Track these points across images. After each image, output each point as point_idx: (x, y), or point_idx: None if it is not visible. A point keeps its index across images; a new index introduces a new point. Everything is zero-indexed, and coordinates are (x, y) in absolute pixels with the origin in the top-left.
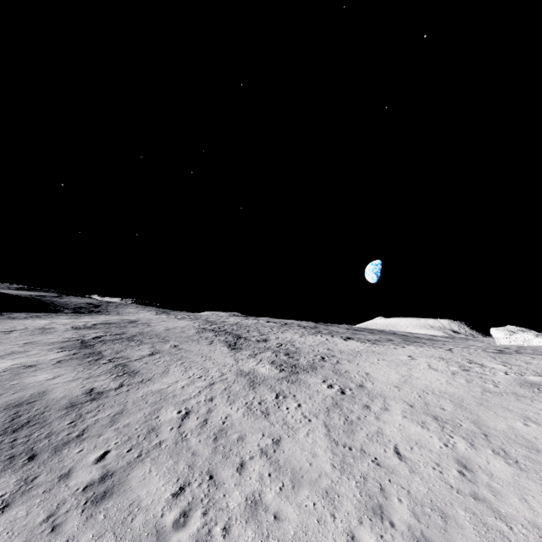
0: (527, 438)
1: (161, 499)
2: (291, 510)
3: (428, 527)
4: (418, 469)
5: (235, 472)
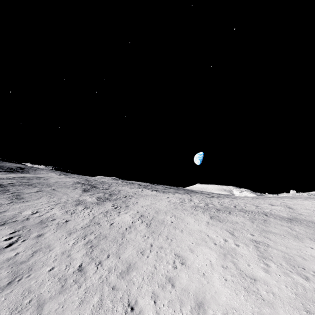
0: (164, 220)
1: (4, 234)
2: (52, 237)
3: (96, 239)
4: (113, 228)
5: (40, 228)
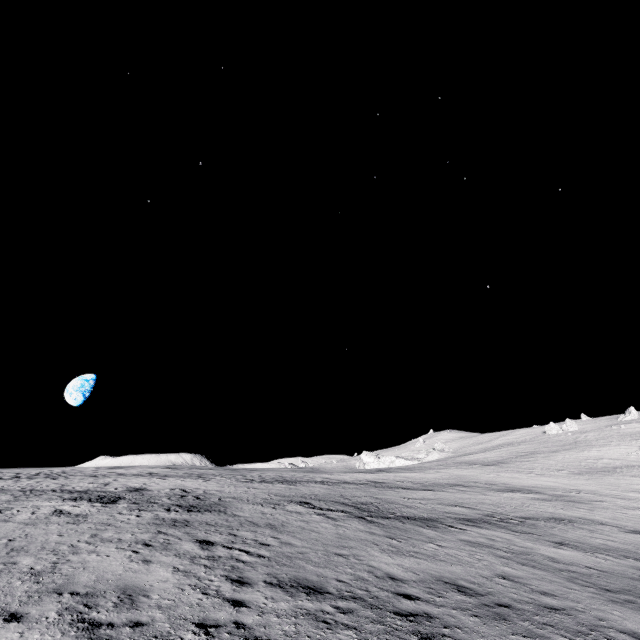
0: None
1: None
2: None
3: None
4: None
5: None
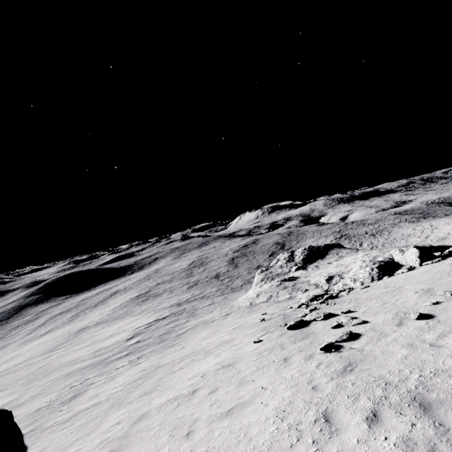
0: None
1: None
2: None
3: None
4: None
5: None
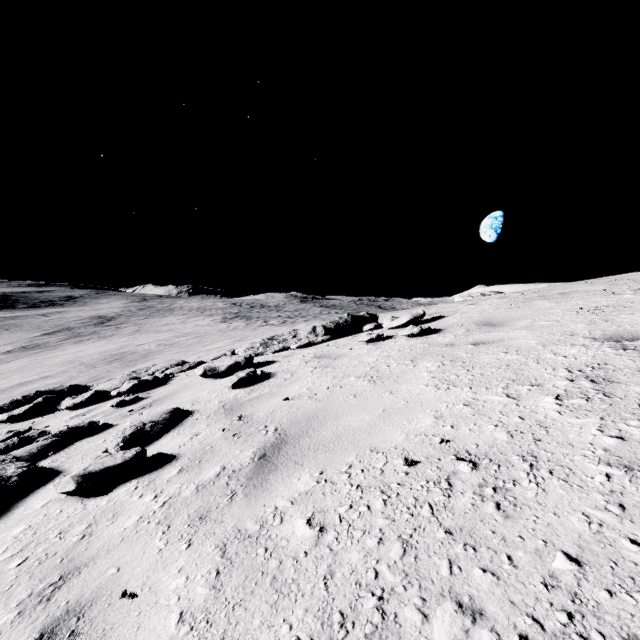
0: None
1: None
2: None
3: None
4: None
5: None
